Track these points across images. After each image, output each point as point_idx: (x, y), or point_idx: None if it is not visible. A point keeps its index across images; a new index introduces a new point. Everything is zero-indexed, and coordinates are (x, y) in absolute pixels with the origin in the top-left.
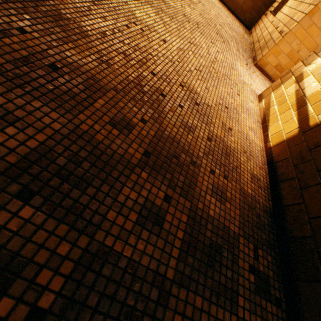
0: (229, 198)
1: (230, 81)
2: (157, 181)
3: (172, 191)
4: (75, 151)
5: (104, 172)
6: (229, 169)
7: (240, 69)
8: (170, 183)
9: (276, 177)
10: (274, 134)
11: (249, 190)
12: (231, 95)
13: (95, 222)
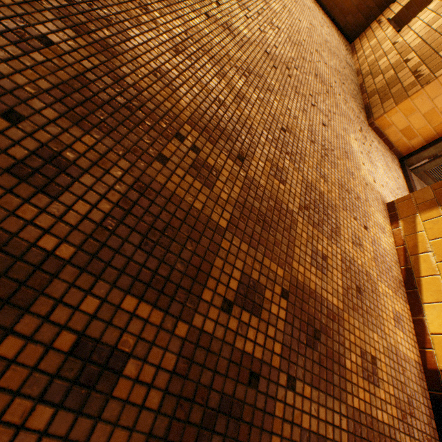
0: None
1: (350, 196)
2: None
3: None
4: None
5: None
6: None
7: (356, 149)
8: None
9: None
10: (439, 333)
11: None
12: (358, 236)
13: None
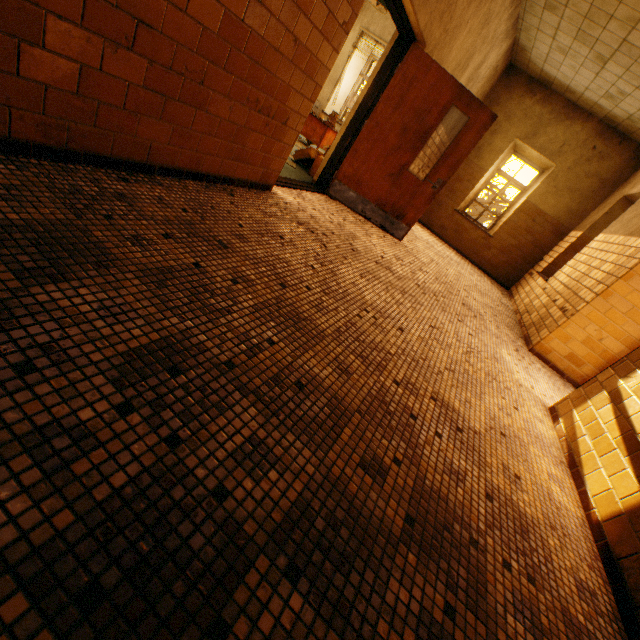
0: (546, 628)
1: (498, 384)
2: (429, 573)
3: (453, 595)
4: (331, 509)
5: (363, 546)
6: (534, 561)
7: (508, 360)
8: (448, 579)
9: (627, 594)
10: (598, 493)
11: (580, 616)
12: (505, 409)
13: (365, 635)
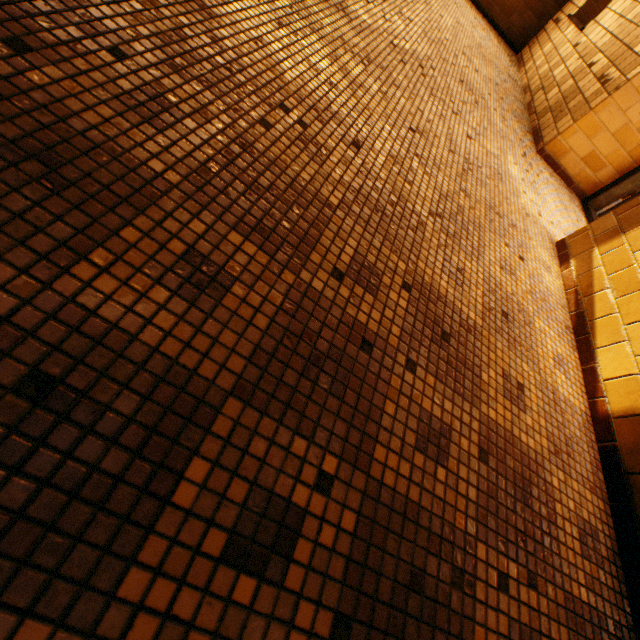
0: None
1: (501, 221)
2: None
3: None
4: None
5: None
6: (536, 538)
7: (514, 174)
8: None
9: (635, 523)
10: (614, 378)
11: (583, 590)
12: (509, 264)
13: None
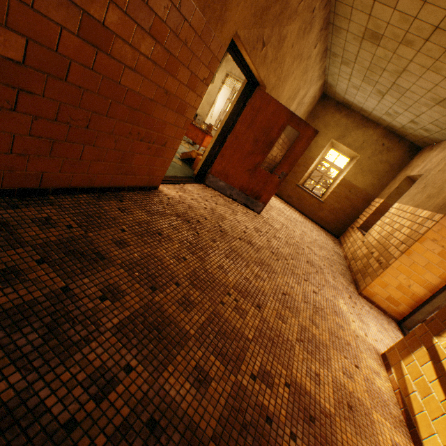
0: None
1: (340, 341)
2: None
3: None
4: None
5: None
6: None
7: (345, 310)
8: None
9: None
10: None
11: None
12: (348, 370)
13: None
